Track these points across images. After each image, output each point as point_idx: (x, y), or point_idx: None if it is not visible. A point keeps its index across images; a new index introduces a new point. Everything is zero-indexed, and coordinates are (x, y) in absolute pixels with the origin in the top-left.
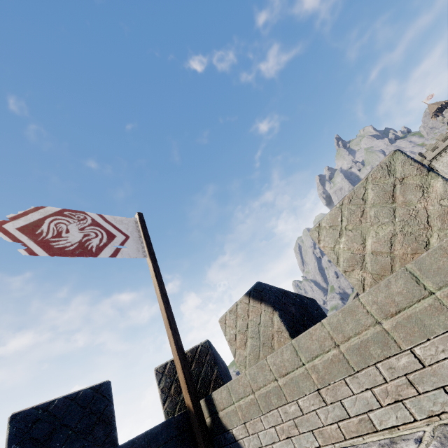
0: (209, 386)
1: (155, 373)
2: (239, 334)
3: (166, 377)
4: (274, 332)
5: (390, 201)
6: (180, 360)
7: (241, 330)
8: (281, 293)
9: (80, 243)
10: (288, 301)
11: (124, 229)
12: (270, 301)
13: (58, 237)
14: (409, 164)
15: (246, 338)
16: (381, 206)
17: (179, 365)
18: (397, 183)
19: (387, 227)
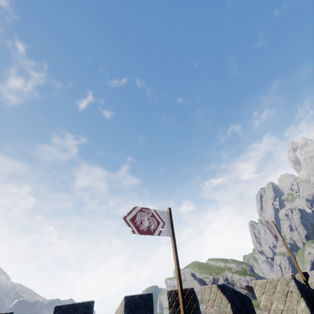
0: (190, 311)
1: (167, 292)
2: (210, 300)
3: (171, 297)
4: (227, 311)
5: (285, 296)
6: (182, 297)
7: (212, 299)
8: (234, 293)
9: (148, 227)
10: (236, 298)
11: (163, 218)
12: (228, 296)
13: (141, 224)
14: (295, 288)
15: (213, 304)
16: (281, 295)
17: (181, 299)
18: (289, 291)
19: (281, 305)
